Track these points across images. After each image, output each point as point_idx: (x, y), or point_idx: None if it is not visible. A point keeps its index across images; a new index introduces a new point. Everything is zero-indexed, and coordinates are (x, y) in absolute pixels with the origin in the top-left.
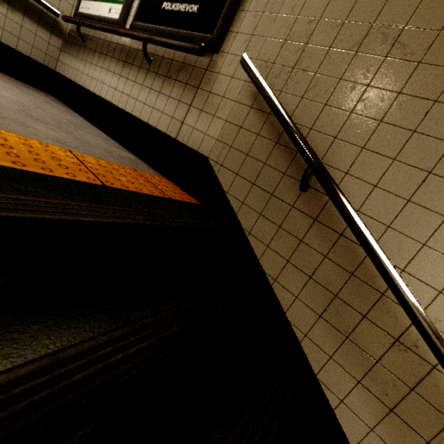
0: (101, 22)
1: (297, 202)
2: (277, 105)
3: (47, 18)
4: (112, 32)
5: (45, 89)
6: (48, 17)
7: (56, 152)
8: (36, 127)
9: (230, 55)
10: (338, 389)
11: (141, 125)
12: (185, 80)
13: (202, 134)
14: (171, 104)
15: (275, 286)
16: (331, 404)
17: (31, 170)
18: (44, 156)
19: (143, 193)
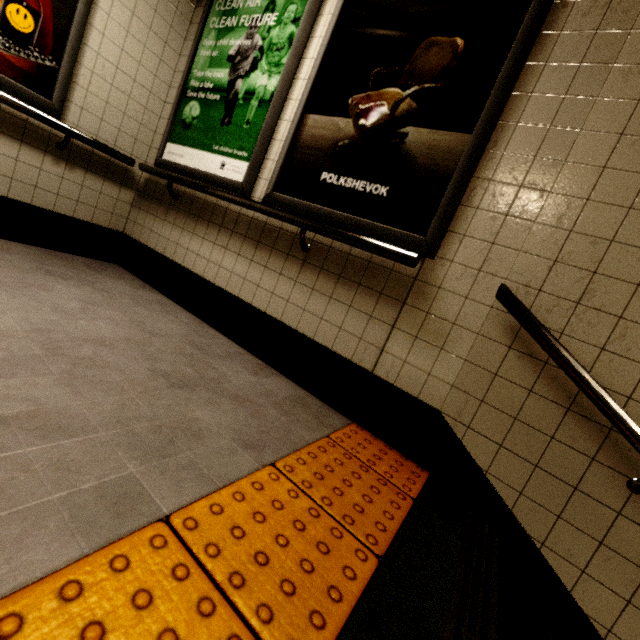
0: (210, 181)
1: (626, 507)
2: (581, 372)
3: (116, 168)
4: (239, 205)
5: (107, 258)
6: (118, 167)
7: (277, 494)
8: (203, 420)
9: (457, 265)
10: None
11: (302, 340)
12: (378, 288)
13: (423, 373)
14: (355, 318)
15: None
16: None
17: (335, 624)
18: (290, 535)
19: (401, 526)
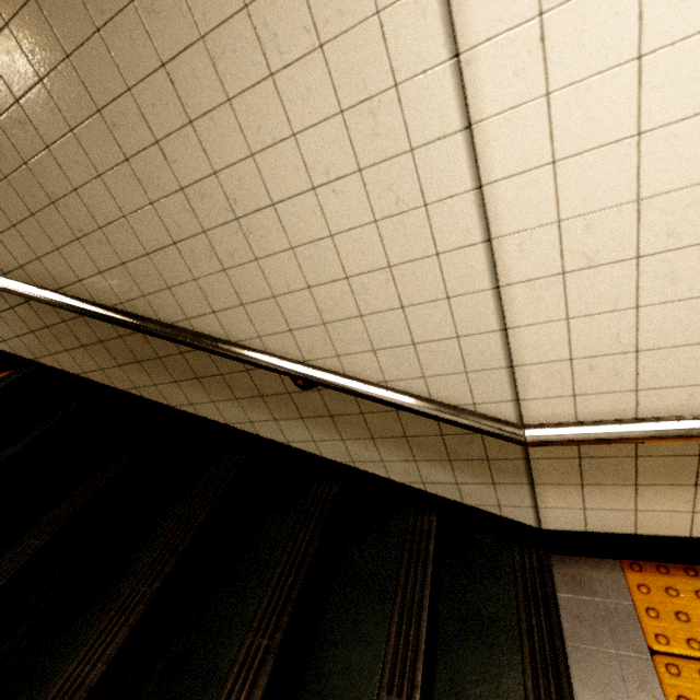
0: None
1: (7, 301)
2: None
3: None
4: None
5: None
6: None
7: None
8: None
9: None
10: (182, 399)
11: None
12: None
13: None
14: None
15: (90, 376)
16: (193, 413)
17: None
18: None
19: None
